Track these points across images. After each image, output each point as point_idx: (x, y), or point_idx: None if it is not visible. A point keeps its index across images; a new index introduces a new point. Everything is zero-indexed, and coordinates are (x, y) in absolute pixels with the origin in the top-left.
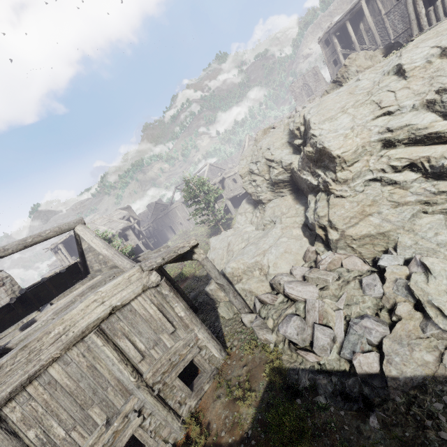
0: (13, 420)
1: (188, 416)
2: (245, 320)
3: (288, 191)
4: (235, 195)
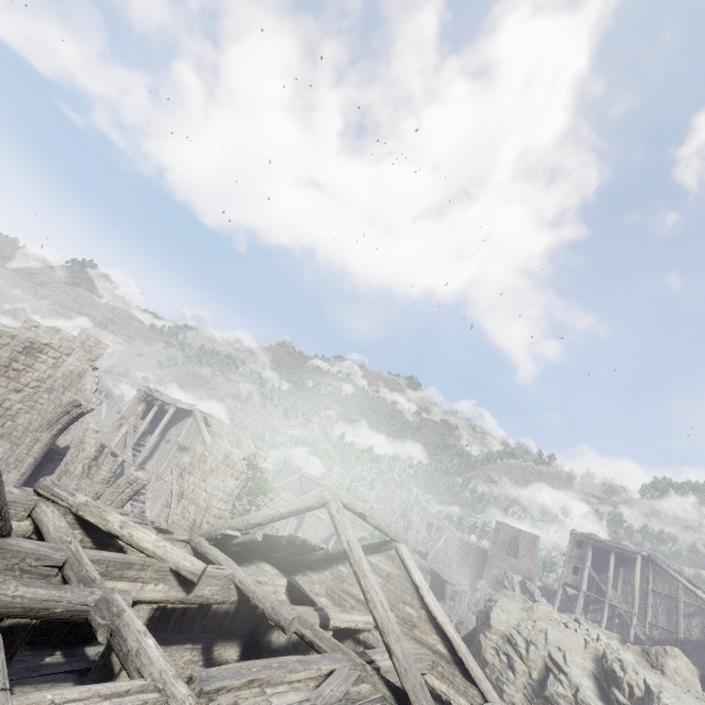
0: None
1: None
2: None
3: None
4: None
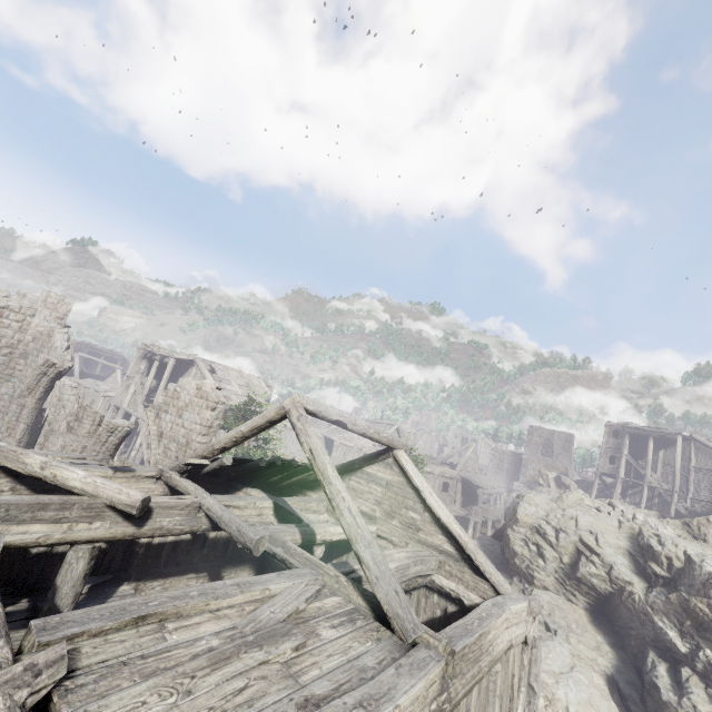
0: None
1: None
2: None
3: (586, 602)
4: None
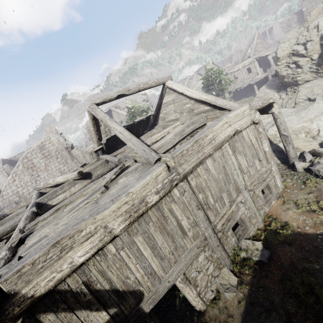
0: (192, 185)
1: (263, 216)
2: (299, 166)
3: None
4: (236, 88)
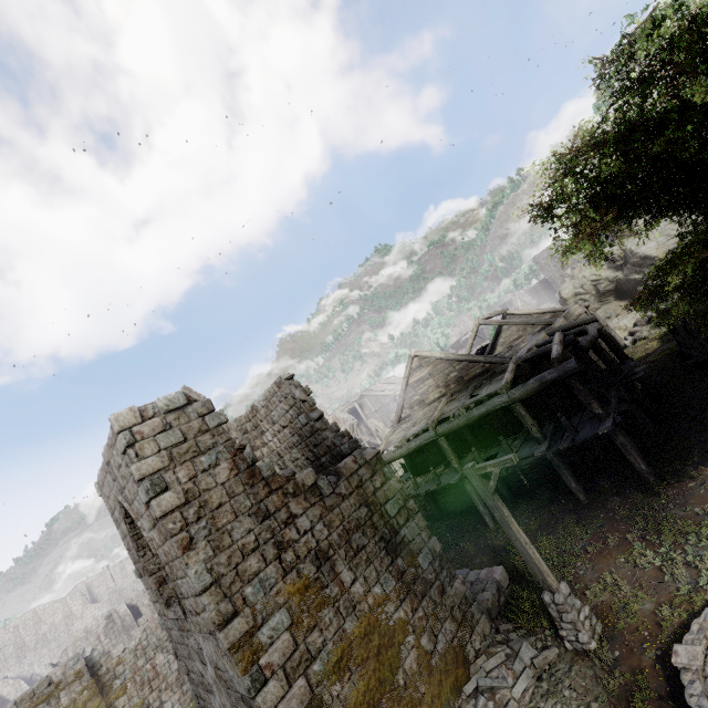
0: None
1: None
2: (626, 342)
3: (613, 298)
4: None
